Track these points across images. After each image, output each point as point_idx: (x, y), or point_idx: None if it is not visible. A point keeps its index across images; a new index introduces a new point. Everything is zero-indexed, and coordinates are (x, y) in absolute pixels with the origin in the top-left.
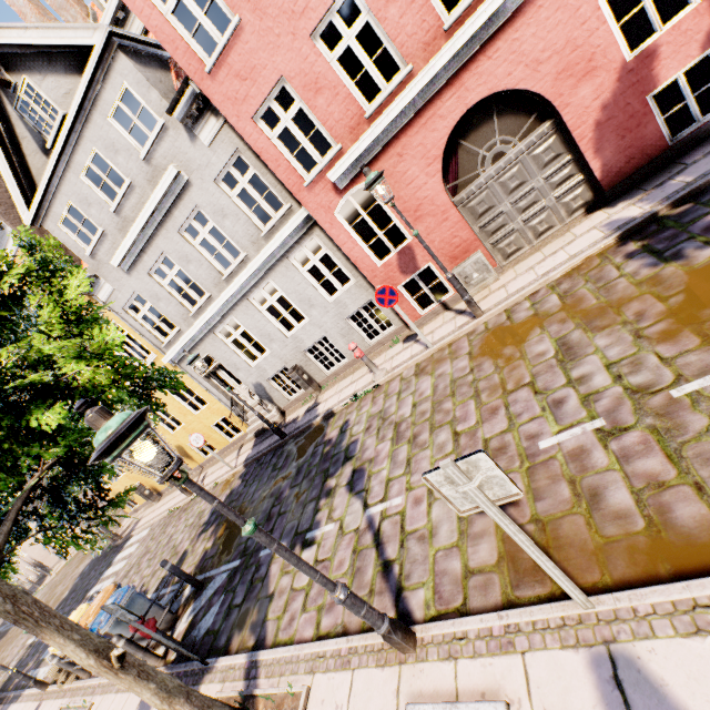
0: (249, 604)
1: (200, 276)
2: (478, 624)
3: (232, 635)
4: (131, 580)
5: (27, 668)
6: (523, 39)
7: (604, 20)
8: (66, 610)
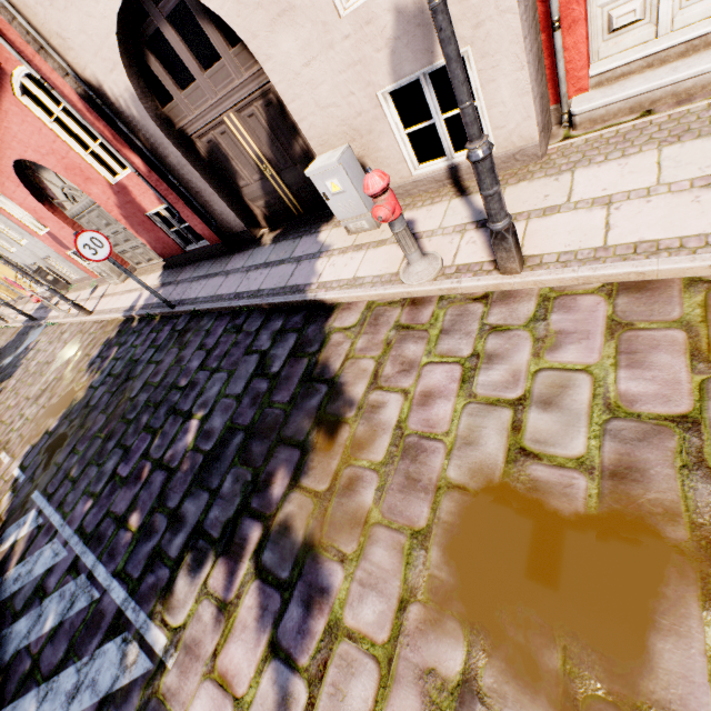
0: None
1: None
2: None
3: None
4: None
5: None
6: (14, 130)
7: (69, 147)
8: None
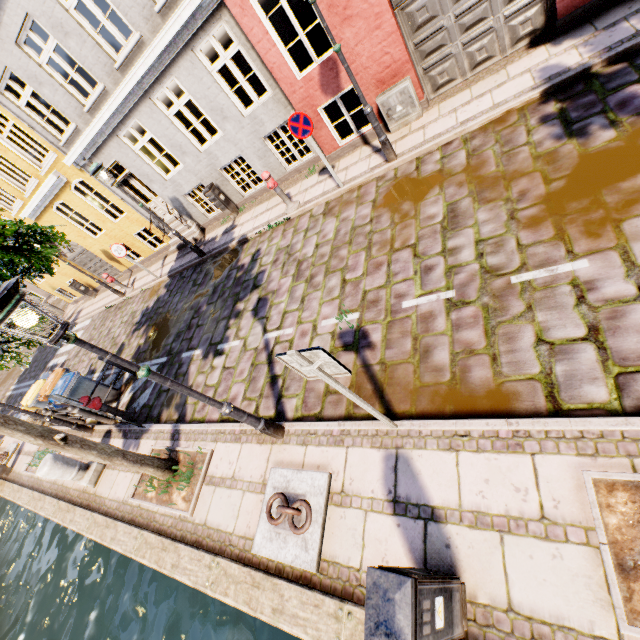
0: (174, 391)
1: (85, 59)
2: (325, 427)
3: (162, 410)
4: (81, 360)
5: (11, 412)
6: None
7: None
8: (32, 375)
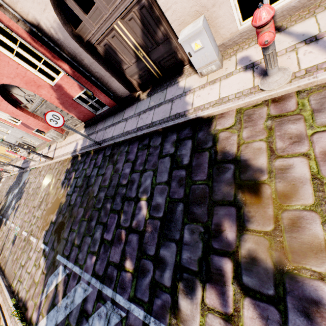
0: None
1: None
2: None
3: None
4: None
5: None
6: None
7: (26, 69)
8: None
